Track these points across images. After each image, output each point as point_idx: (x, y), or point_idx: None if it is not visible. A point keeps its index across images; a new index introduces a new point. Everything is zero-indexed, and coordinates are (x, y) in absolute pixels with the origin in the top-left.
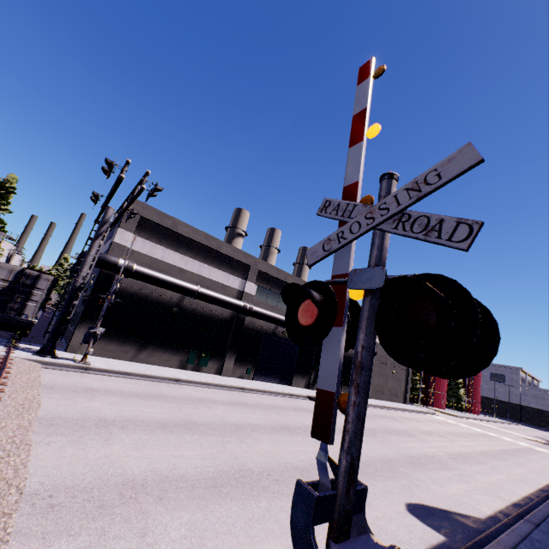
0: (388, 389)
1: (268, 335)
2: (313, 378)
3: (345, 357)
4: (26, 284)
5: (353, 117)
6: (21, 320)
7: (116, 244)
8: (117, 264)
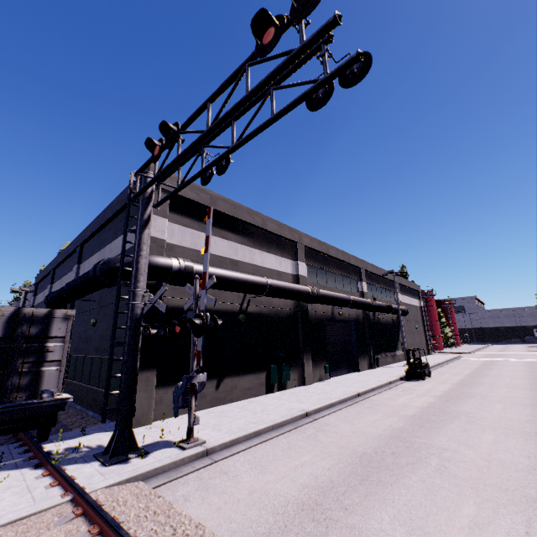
0: (416, 345)
1: (327, 321)
2: (372, 356)
3: (385, 324)
4: (29, 335)
5: None
6: (42, 404)
7: (150, 239)
8: (170, 267)
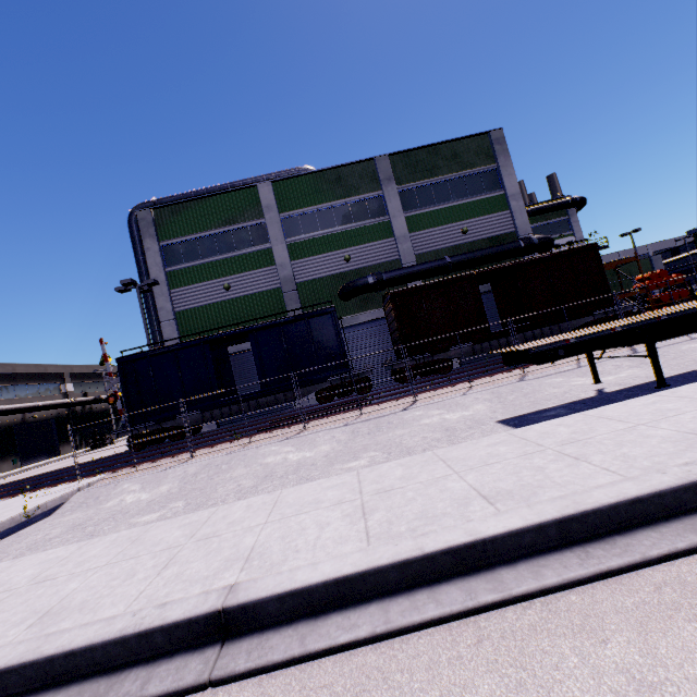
0: None
1: (19, 426)
2: (79, 440)
3: (102, 411)
4: None
5: (104, 354)
6: None
7: None
8: None
